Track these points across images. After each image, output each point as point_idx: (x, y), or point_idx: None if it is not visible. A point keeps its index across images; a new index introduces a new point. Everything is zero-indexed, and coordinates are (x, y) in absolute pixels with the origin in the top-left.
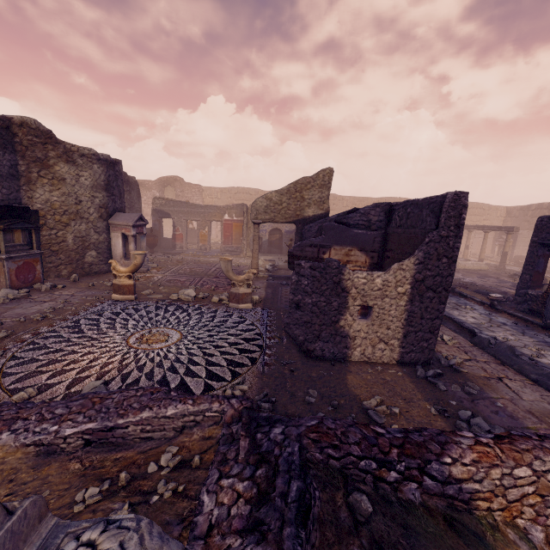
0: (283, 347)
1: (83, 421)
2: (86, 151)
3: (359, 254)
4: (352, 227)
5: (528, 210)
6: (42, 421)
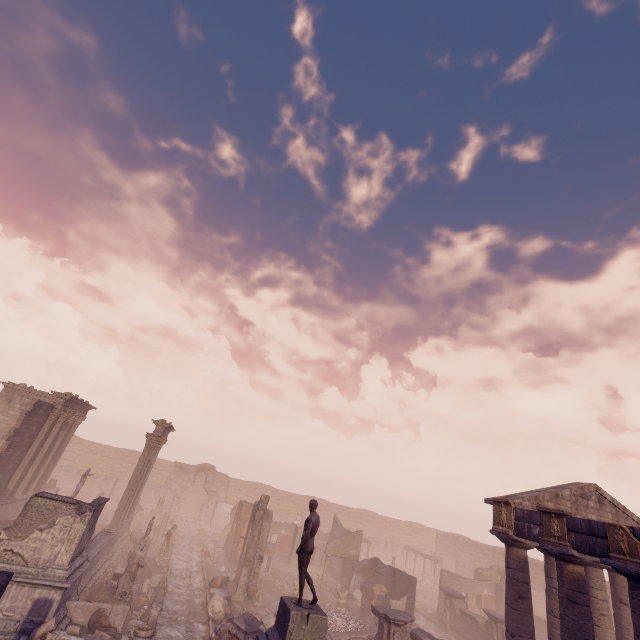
0: (371, 628)
1: (365, 634)
2: (271, 513)
3: (384, 588)
4: (382, 575)
5: (447, 537)
6: (357, 634)
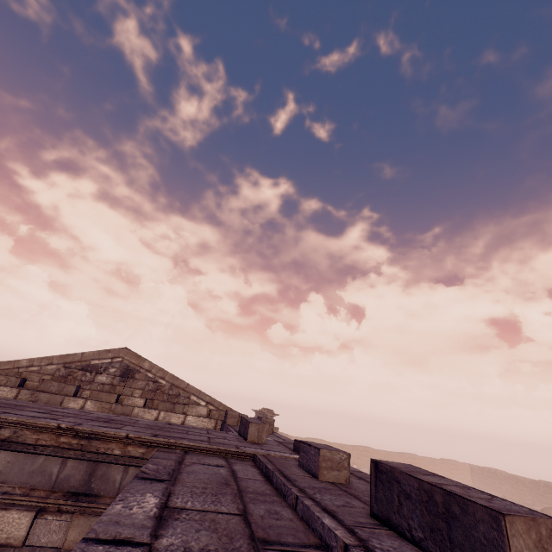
0: None
1: None
2: None
3: None
4: None
5: (483, 471)
6: None
